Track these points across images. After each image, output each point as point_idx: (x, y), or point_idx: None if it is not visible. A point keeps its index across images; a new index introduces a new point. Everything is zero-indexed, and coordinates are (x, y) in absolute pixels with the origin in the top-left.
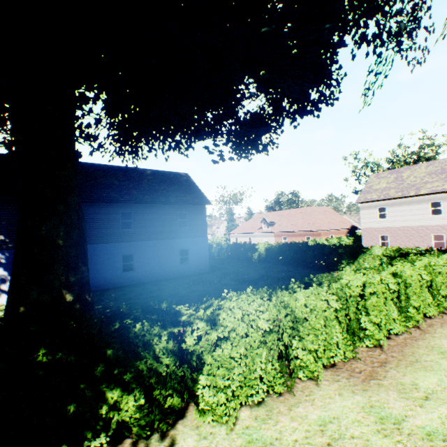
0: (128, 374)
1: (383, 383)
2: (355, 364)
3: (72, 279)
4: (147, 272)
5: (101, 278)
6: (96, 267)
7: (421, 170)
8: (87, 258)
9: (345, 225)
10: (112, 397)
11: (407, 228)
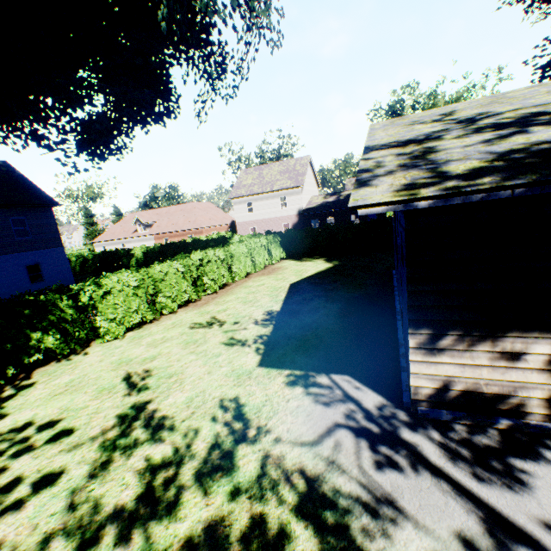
0: (45, 323)
1: (210, 304)
2: (200, 302)
3: None
4: None
5: None
6: None
7: (276, 169)
8: None
9: (226, 221)
10: (37, 339)
11: (268, 219)
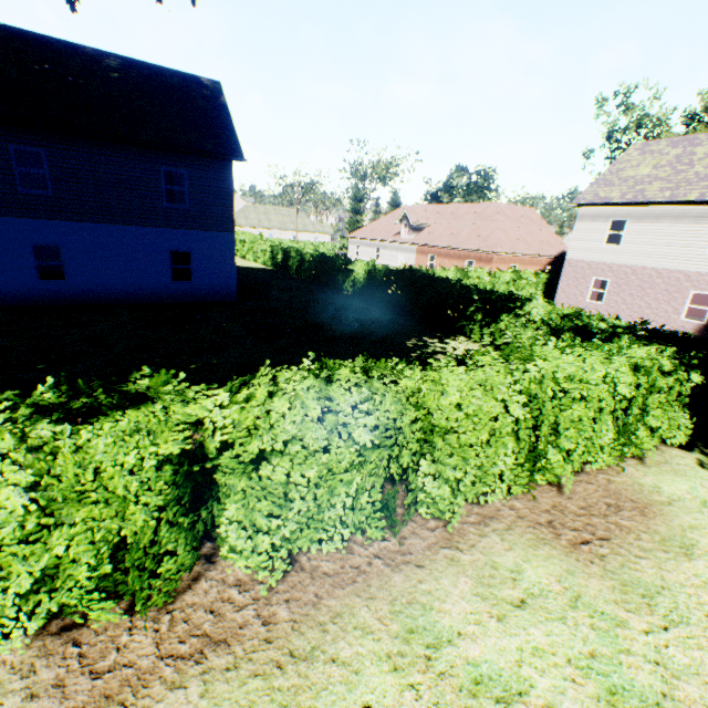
0: None
1: None
2: (137, 633)
3: None
4: (96, 287)
5: None
6: None
7: None
8: None
9: (549, 250)
10: None
11: (651, 271)
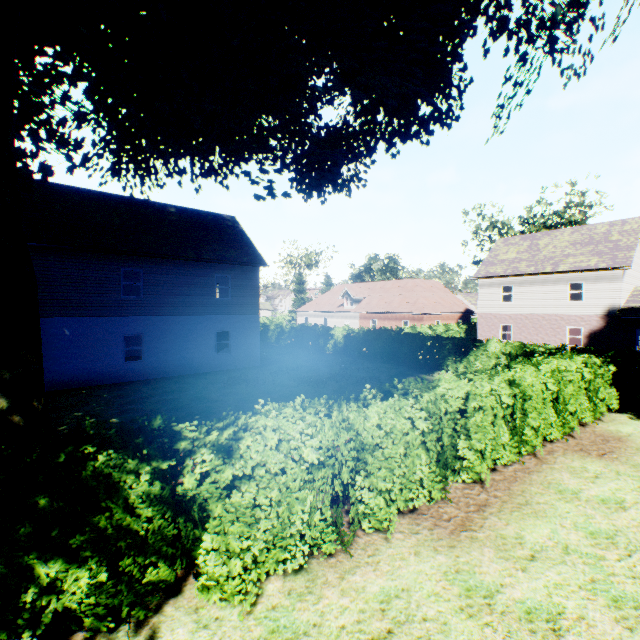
0: (78, 536)
1: (477, 537)
2: (445, 507)
3: (8, 374)
4: (163, 363)
5: (89, 369)
6: (81, 353)
7: (563, 238)
8: (39, 340)
9: (457, 308)
10: (50, 572)
11: (537, 316)
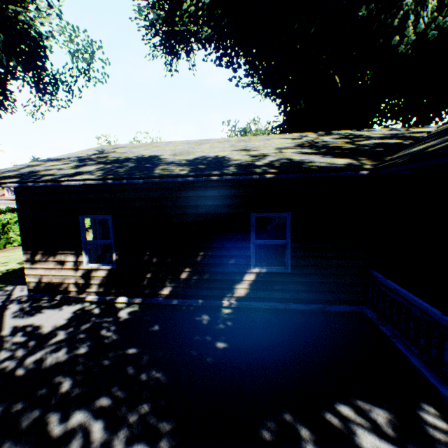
0: None
1: (6, 252)
2: (0, 251)
3: None
4: None
5: None
6: None
7: None
8: None
9: None
10: None
11: None
